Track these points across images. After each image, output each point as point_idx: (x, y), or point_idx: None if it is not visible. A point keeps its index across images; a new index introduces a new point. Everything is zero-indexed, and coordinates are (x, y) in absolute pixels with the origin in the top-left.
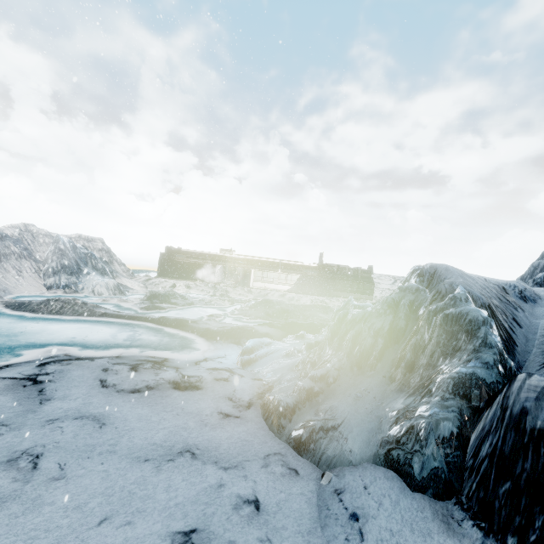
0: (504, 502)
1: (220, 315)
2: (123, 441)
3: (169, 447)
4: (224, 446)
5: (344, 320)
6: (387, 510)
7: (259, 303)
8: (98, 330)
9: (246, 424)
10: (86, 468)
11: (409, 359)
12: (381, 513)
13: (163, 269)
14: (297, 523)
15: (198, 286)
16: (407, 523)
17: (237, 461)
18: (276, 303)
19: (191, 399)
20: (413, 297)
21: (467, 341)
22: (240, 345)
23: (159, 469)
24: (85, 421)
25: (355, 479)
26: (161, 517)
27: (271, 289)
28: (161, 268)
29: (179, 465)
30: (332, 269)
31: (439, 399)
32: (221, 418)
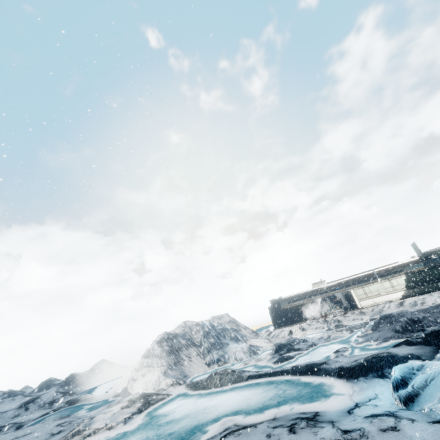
0: None
1: (346, 348)
2: None
3: None
4: None
5: None
6: None
7: (378, 321)
8: (250, 394)
9: None
10: None
11: None
12: None
13: (276, 320)
14: None
15: (311, 325)
16: None
17: None
18: (397, 314)
19: None
20: None
21: None
22: (386, 378)
23: None
24: None
25: None
26: None
27: (383, 302)
28: (274, 320)
29: None
30: (439, 253)
31: None
32: None
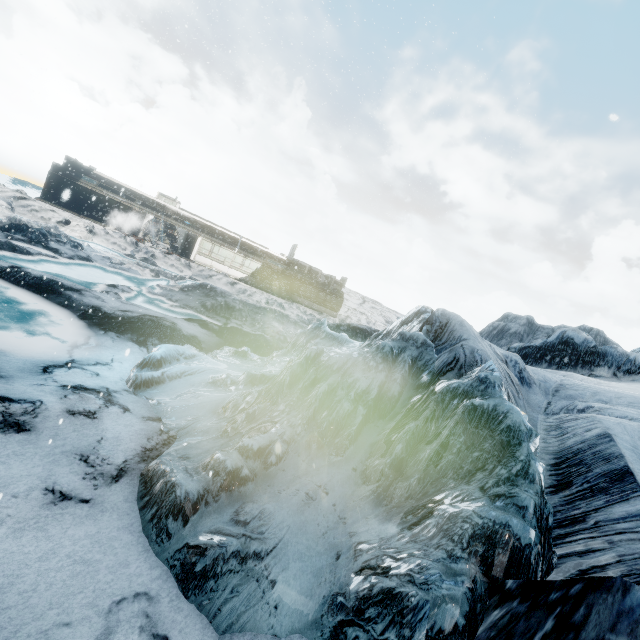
0: None
1: (130, 289)
2: None
3: None
4: (25, 583)
5: (315, 362)
6: None
7: (196, 286)
8: None
9: (98, 518)
10: None
11: (399, 453)
12: None
13: (54, 190)
14: None
15: (109, 236)
16: None
17: (40, 628)
18: (221, 293)
19: None
20: (417, 354)
21: (497, 458)
22: (145, 347)
23: None
24: None
25: None
26: None
27: (219, 271)
28: (49, 187)
29: None
30: (303, 268)
31: (444, 554)
32: (47, 504)
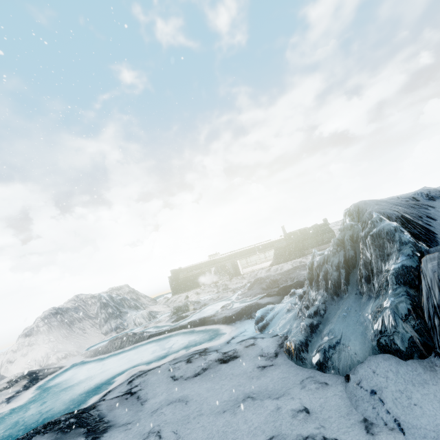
0: None
1: (229, 304)
2: (204, 406)
3: (235, 399)
4: (271, 386)
5: (313, 268)
6: (392, 379)
7: (253, 283)
8: (151, 348)
9: (279, 368)
10: (190, 428)
11: (365, 274)
12: (389, 383)
13: (174, 288)
14: (337, 412)
15: (204, 290)
16: (408, 381)
17: (283, 391)
18: (265, 277)
19: (235, 366)
20: (351, 232)
21: (391, 246)
22: (253, 318)
23: (235, 413)
24: (174, 404)
25: (365, 370)
26: (249, 437)
27: (258, 269)
28: (172, 288)
29: (246, 406)
30: (296, 234)
31: (390, 291)
32: (261, 370)
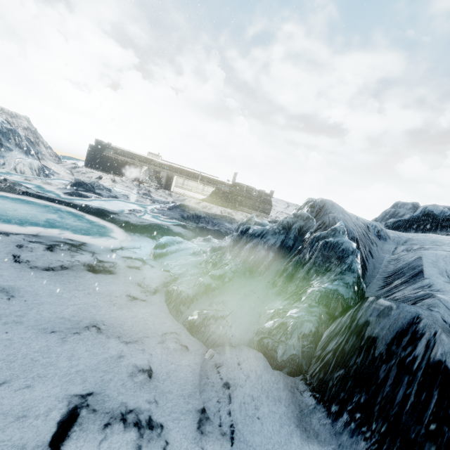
0: (336, 383)
1: (140, 211)
2: (31, 313)
3: (77, 322)
4: (128, 324)
5: (246, 233)
6: (252, 381)
7: (177, 206)
8: (17, 207)
9: (150, 307)
10: None
11: (290, 271)
12: (247, 384)
13: (91, 160)
14: (181, 388)
15: (123, 182)
16: (265, 391)
17: (138, 337)
18: (191, 208)
19: (103, 282)
20: (303, 223)
21: (337, 264)
22: (155, 240)
23: (64, 340)
24: None
25: (232, 357)
26: (61, 382)
27: (189, 196)
28: (89, 158)
29: (84, 338)
30: (242, 188)
31: (307, 305)
32: (129, 300)
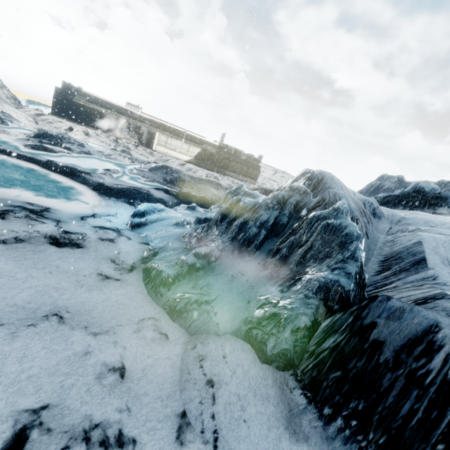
0: (331, 384)
1: (118, 172)
2: None
3: (33, 309)
4: (99, 310)
5: (236, 206)
6: (238, 378)
7: (159, 167)
8: None
9: (125, 287)
10: None
11: (284, 253)
12: (233, 380)
13: (59, 107)
14: (158, 388)
15: (98, 136)
16: (252, 389)
17: (110, 325)
18: (175, 171)
19: (69, 258)
20: (300, 198)
21: (338, 250)
22: (134, 206)
23: (14, 336)
24: None
25: (217, 349)
26: (7, 393)
27: (173, 156)
28: (56, 105)
29: (42, 331)
30: (230, 150)
31: (303, 296)
32: (100, 280)
